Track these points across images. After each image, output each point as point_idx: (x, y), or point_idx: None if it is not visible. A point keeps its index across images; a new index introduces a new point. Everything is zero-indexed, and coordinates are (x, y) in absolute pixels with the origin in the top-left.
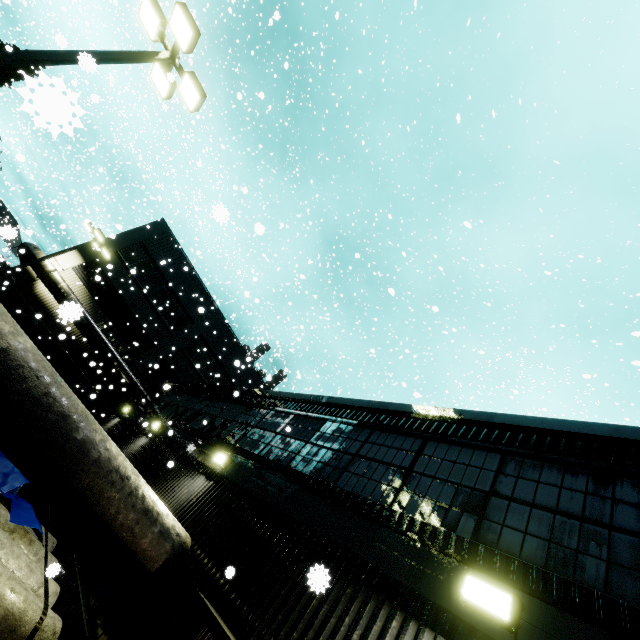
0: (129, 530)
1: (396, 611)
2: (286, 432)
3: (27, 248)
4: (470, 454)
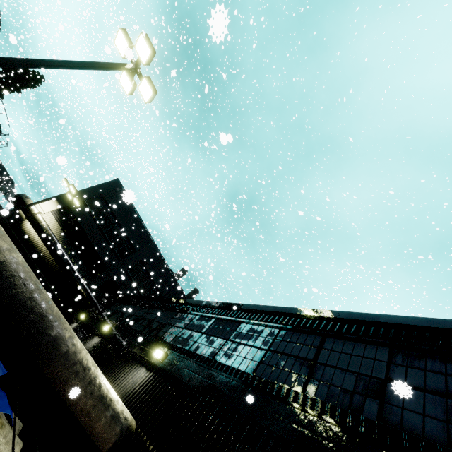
0: (87, 414)
1: None
2: (210, 332)
3: (20, 197)
4: (363, 348)
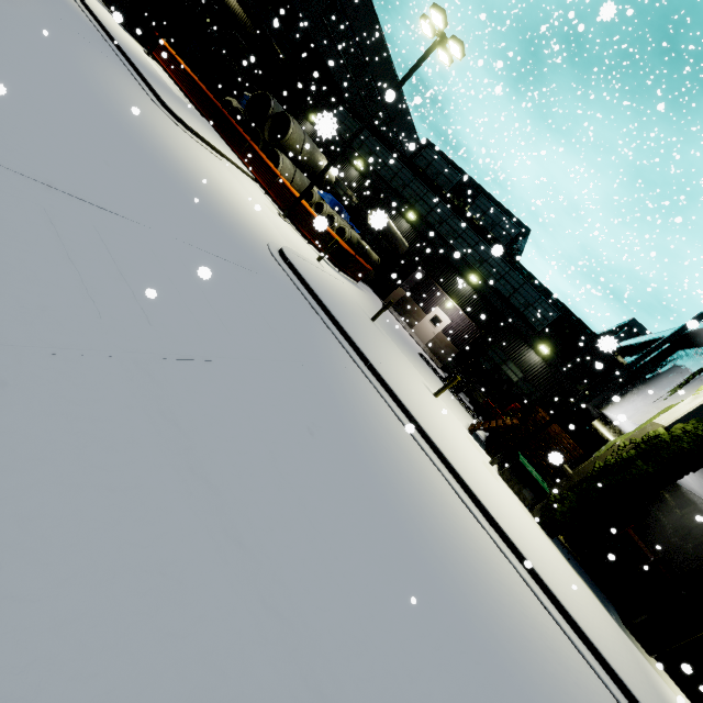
0: (401, 249)
1: (459, 276)
2: (436, 211)
3: None
4: (488, 250)
